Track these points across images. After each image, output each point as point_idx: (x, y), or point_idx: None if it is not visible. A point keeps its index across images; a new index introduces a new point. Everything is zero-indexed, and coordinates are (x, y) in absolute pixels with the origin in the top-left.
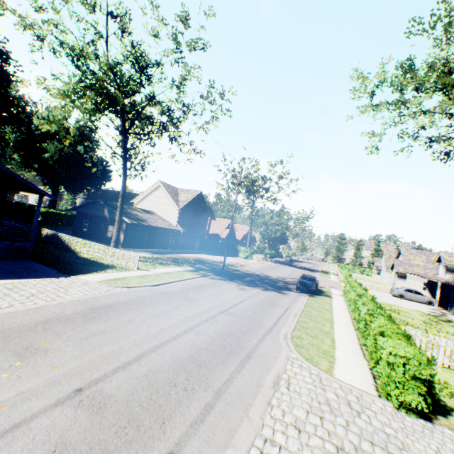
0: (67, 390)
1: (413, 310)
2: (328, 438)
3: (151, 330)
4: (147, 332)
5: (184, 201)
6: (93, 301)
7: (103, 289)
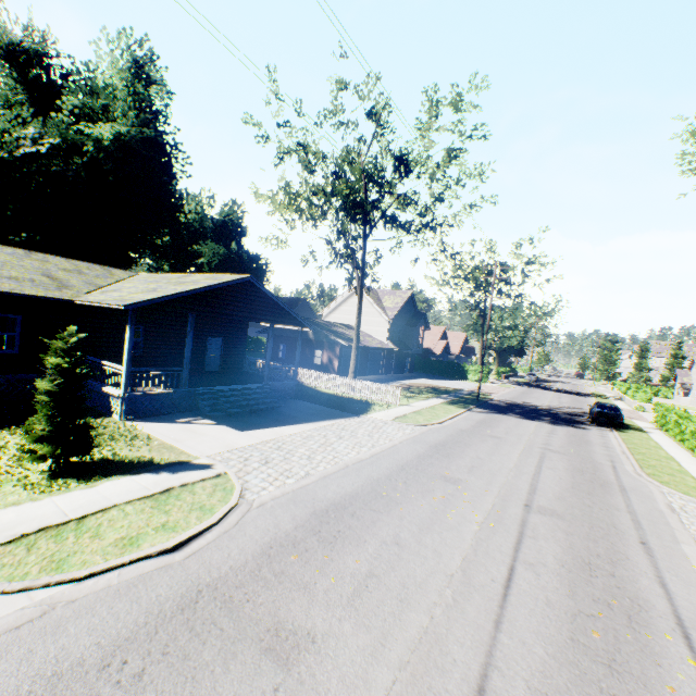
0: (519, 505)
1: None
2: None
3: (507, 466)
4: (507, 467)
5: (392, 308)
6: (420, 440)
7: (408, 428)
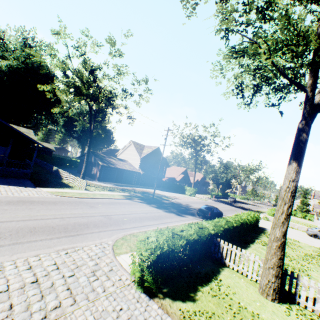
0: None
1: (313, 247)
2: (40, 276)
3: (35, 214)
4: (31, 214)
5: (145, 153)
6: (28, 198)
7: (43, 195)
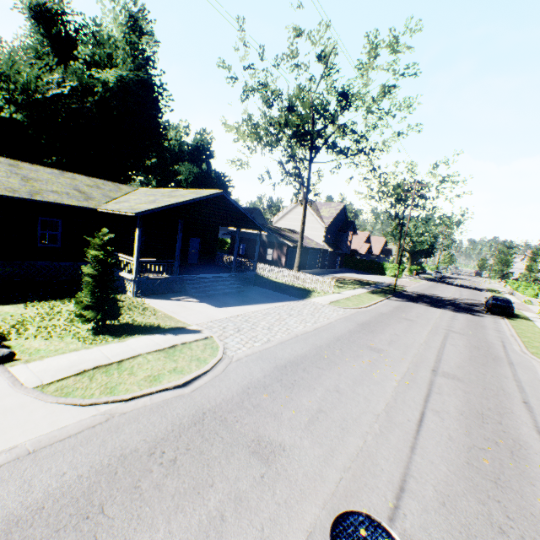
0: (427, 370)
1: None
2: None
3: (418, 341)
4: (418, 342)
5: (327, 217)
6: (350, 319)
7: (340, 310)
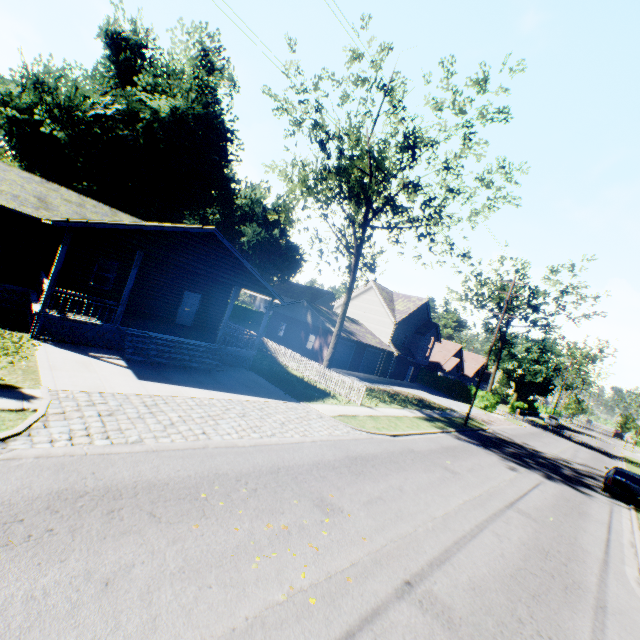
0: (396, 578)
1: None
2: None
3: (433, 511)
4: (430, 514)
5: (402, 311)
6: (343, 446)
7: (342, 430)
